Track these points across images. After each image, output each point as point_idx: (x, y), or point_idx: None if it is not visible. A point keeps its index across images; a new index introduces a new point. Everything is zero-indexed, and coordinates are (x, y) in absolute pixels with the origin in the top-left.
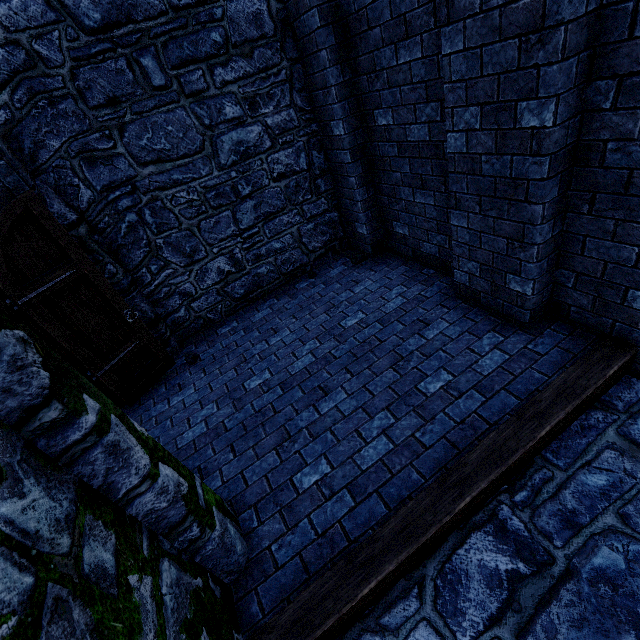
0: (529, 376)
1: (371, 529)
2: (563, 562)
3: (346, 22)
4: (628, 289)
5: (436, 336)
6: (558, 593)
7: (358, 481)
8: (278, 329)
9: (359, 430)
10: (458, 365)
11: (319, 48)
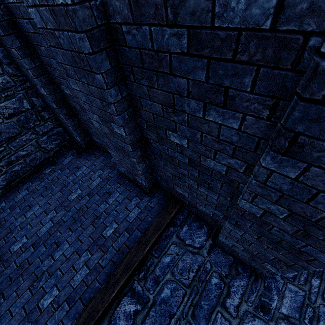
0: (146, 220)
1: (76, 319)
2: (152, 300)
3: (24, 34)
4: (174, 185)
5: (113, 202)
6: (149, 313)
7: (71, 295)
8: (32, 205)
9: (74, 265)
10: (120, 218)
11: (9, 46)
